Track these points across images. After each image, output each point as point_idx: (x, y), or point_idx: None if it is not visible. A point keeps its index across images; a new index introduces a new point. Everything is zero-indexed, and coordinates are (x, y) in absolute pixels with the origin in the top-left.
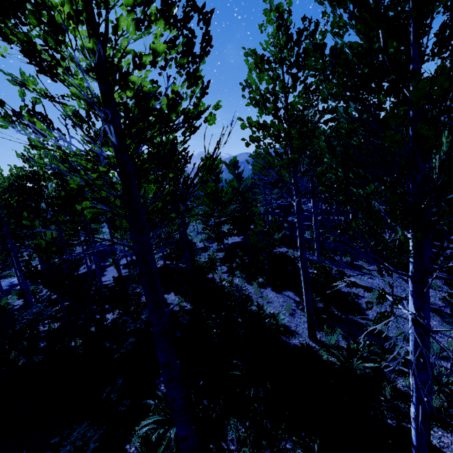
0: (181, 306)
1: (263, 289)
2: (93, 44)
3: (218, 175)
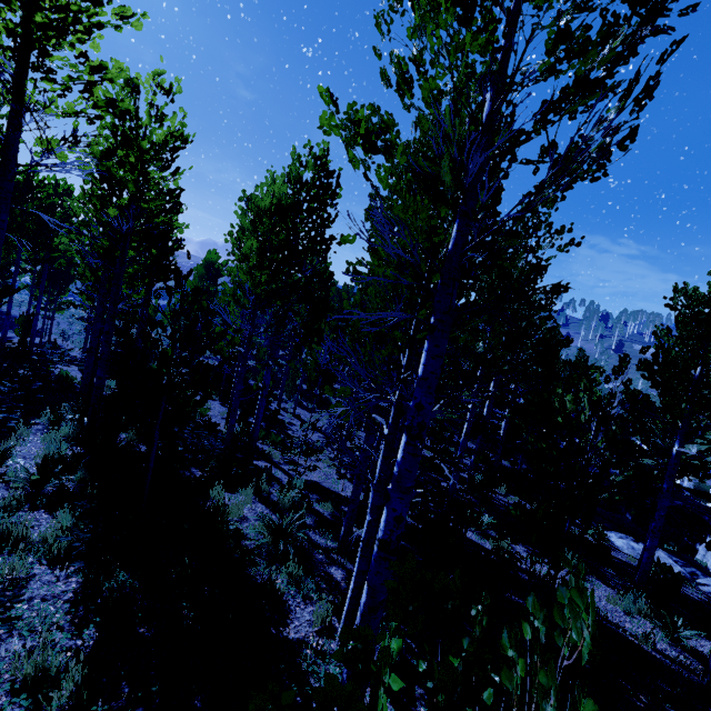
0: (110, 387)
1: (212, 401)
2: (136, 194)
3: (217, 276)
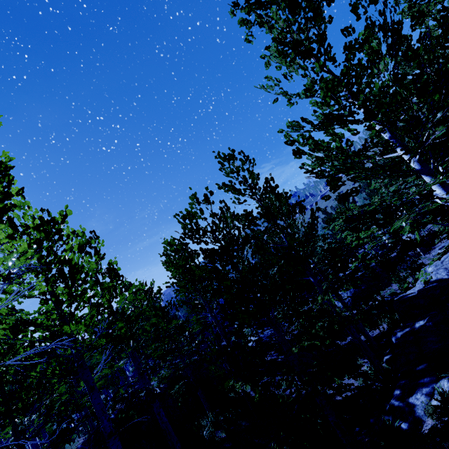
0: None
1: None
2: None
3: None
